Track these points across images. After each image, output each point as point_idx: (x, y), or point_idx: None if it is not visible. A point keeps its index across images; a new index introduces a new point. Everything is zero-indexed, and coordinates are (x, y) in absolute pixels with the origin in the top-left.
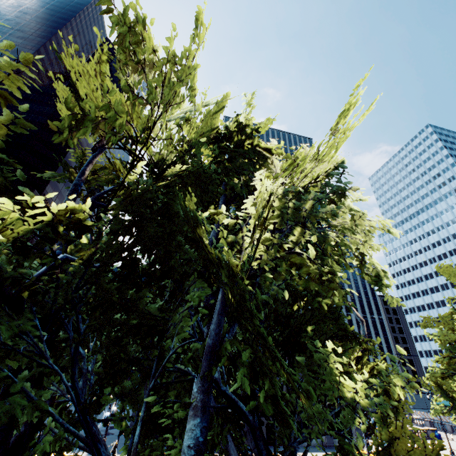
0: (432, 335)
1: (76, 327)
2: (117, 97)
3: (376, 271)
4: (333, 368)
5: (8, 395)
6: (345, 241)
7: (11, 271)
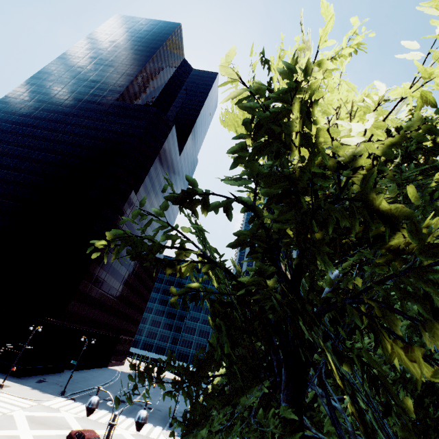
0: None
1: (313, 348)
2: (340, 96)
3: None
4: None
5: (297, 428)
6: None
7: (332, 292)
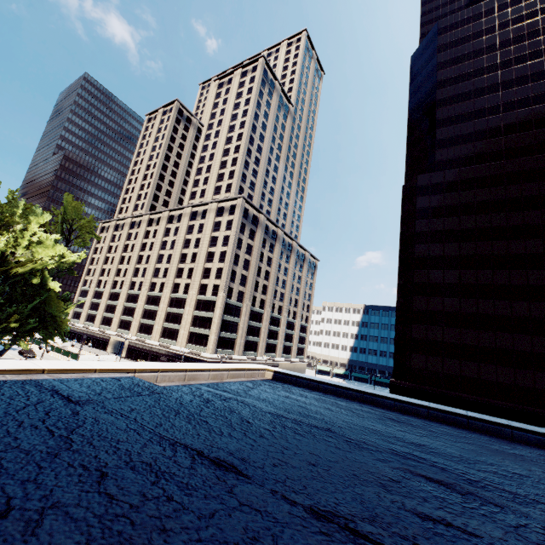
0: None
1: None
2: None
3: None
4: None
5: None
6: None
7: None
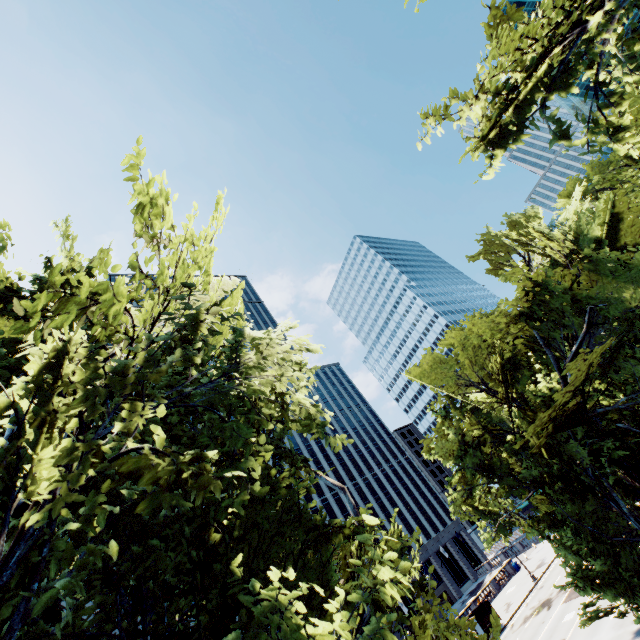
0: (432, 455)
1: None
2: None
3: (311, 412)
4: (288, 617)
5: None
6: (259, 388)
7: None
